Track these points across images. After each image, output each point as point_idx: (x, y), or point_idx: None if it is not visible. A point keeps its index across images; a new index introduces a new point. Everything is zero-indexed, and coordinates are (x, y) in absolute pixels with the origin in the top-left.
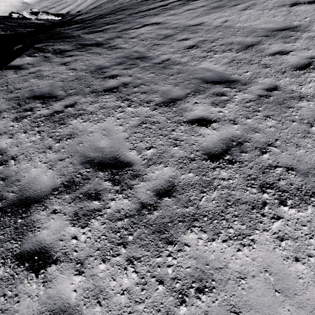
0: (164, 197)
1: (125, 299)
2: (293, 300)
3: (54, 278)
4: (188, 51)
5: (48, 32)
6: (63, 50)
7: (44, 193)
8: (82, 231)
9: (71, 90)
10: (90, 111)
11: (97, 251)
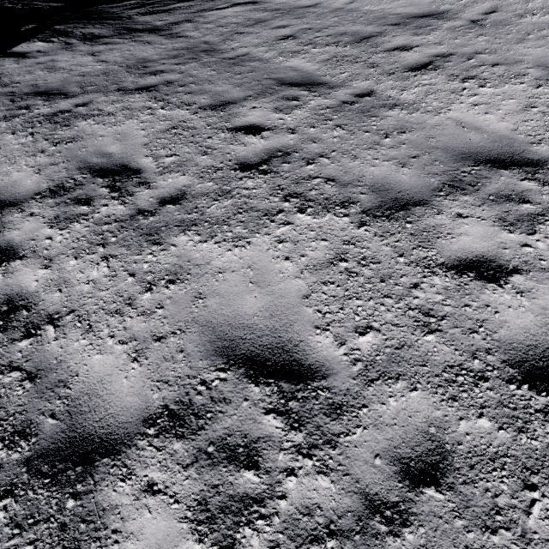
0: (168, 205)
1: (89, 288)
2: (264, 289)
3: (16, 271)
4: (279, 43)
5: (83, 10)
6: (97, 36)
7: (24, 197)
8: (60, 232)
9: (90, 87)
10: (108, 113)
11: (71, 250)
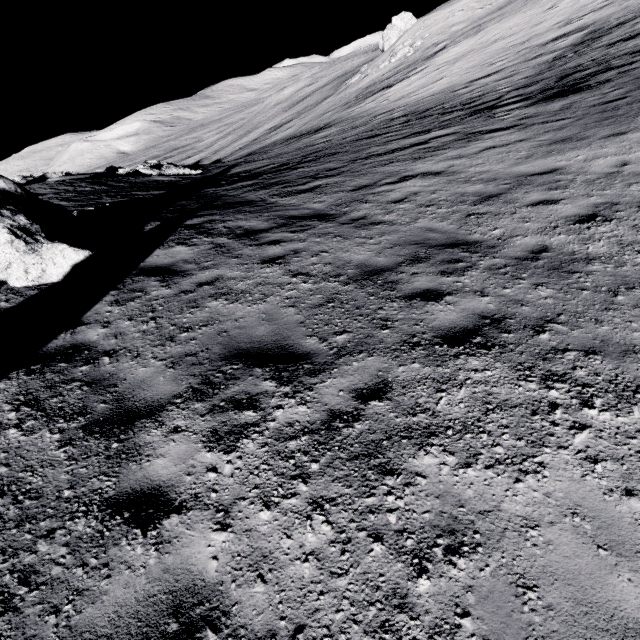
0: None
1: None
2: None
3: None
4: (588, 228)
5: (196, 196)
6: (251, 231)
7: None
8: None
9: (337, 335)
10: (459, 420)
11: None
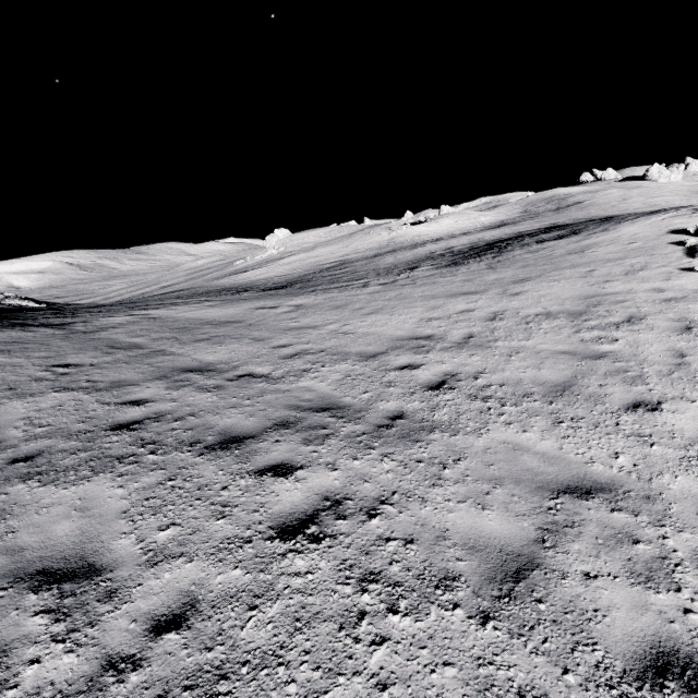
0: None
1: None
2: None
3: None
4: (135, 332)
5: None
6: None
7: None
8: None
9: None
10: None
11: None
